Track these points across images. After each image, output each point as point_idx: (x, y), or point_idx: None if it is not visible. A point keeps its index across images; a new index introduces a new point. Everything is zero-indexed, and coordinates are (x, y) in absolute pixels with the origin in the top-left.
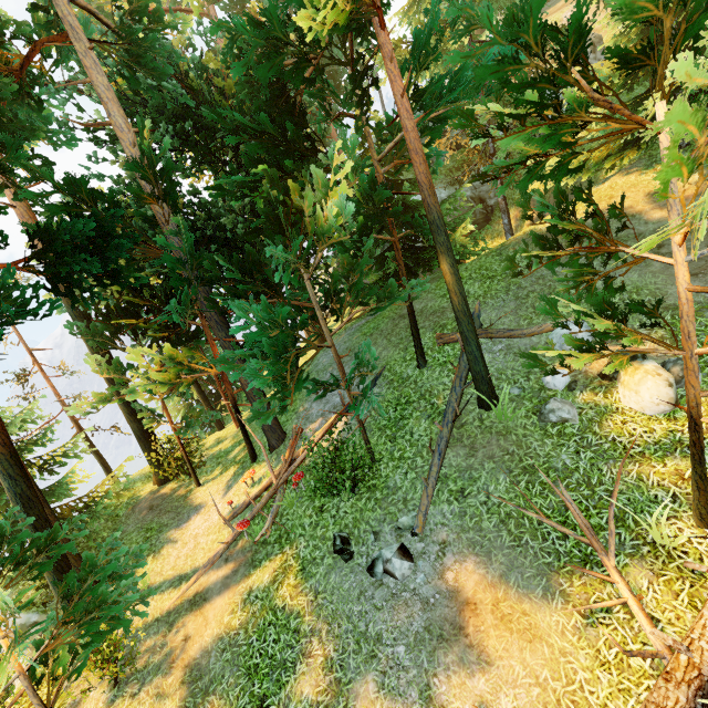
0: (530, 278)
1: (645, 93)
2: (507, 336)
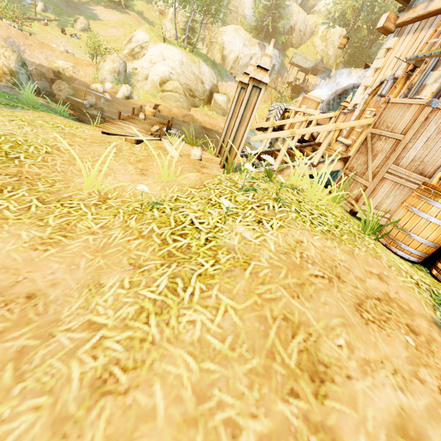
0: None
1: None
2: None
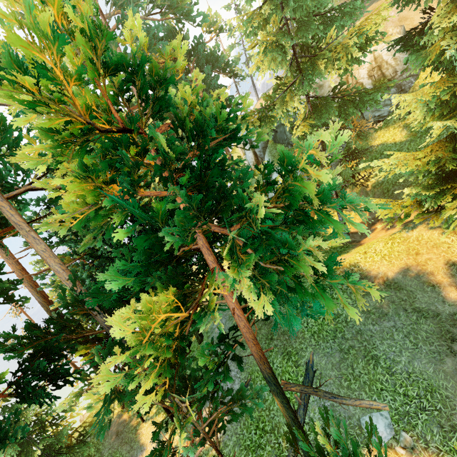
0: (351, 329)
1: (446, 178)
2: (331, 400)
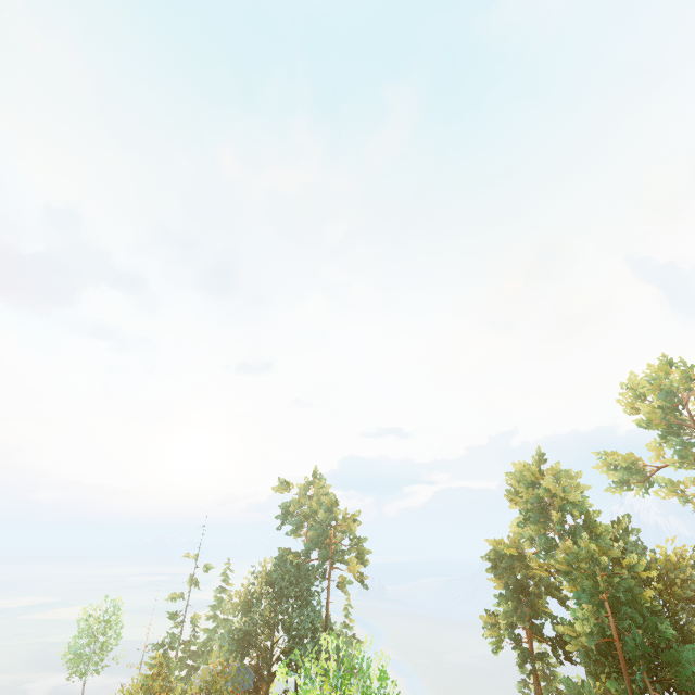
0: None
1: None
2: None
